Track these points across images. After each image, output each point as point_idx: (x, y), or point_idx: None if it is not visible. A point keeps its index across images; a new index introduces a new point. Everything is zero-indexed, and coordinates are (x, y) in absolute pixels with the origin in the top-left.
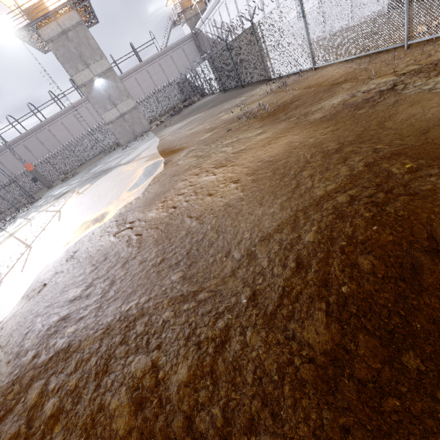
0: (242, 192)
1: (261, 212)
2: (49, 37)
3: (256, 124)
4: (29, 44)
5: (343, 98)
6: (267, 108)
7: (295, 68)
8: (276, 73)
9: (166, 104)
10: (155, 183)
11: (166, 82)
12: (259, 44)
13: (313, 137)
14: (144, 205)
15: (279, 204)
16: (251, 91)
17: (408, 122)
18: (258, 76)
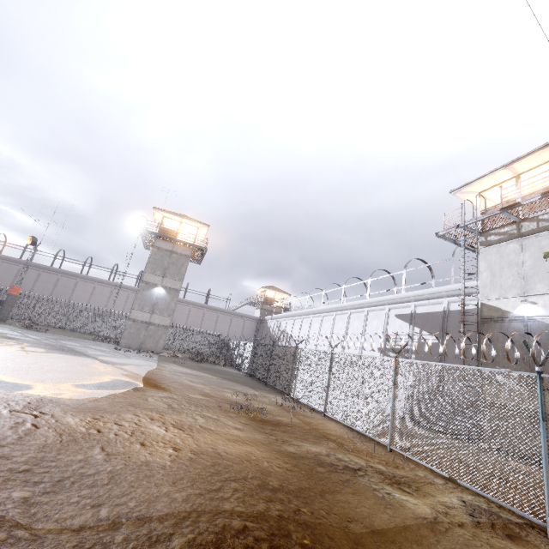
0: (172, 460)
1: (168, 488)
2: (160, 246)
3: (245, 419)
4: (142, 238)
5: (320, 451)
6: (264, 413)
7: (311, 402)
8: (296, 394)
9: (195, 346)
10: (108, 398)
11: (211, 330)
12: (295, 363)
13: (270, 461)
14: (74, 407)
15: (188, 492)
16: (268, 392)
17: (343, 502)
18: (282, 386)
